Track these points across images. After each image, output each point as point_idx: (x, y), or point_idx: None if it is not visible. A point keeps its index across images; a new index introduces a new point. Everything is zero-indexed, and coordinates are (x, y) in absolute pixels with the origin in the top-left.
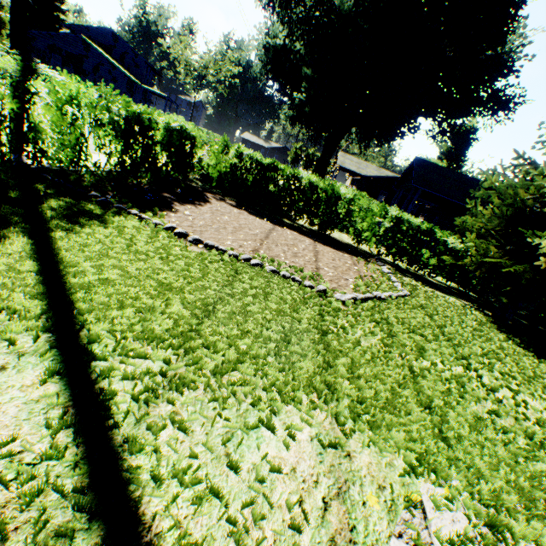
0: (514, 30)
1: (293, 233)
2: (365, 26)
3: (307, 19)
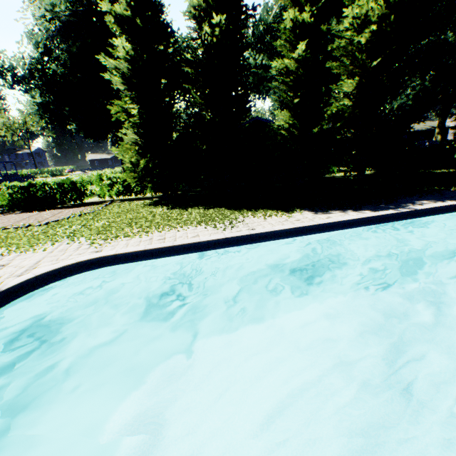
0: (178, 37)
1: (54, 210)
2: (80, 75)
3: (41, 85)
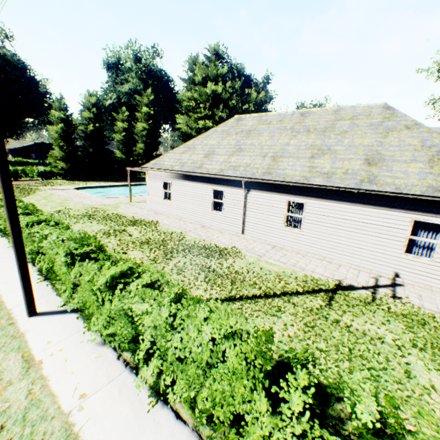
0: (40, 85)
1: (14, 182)
2: None
3: None
